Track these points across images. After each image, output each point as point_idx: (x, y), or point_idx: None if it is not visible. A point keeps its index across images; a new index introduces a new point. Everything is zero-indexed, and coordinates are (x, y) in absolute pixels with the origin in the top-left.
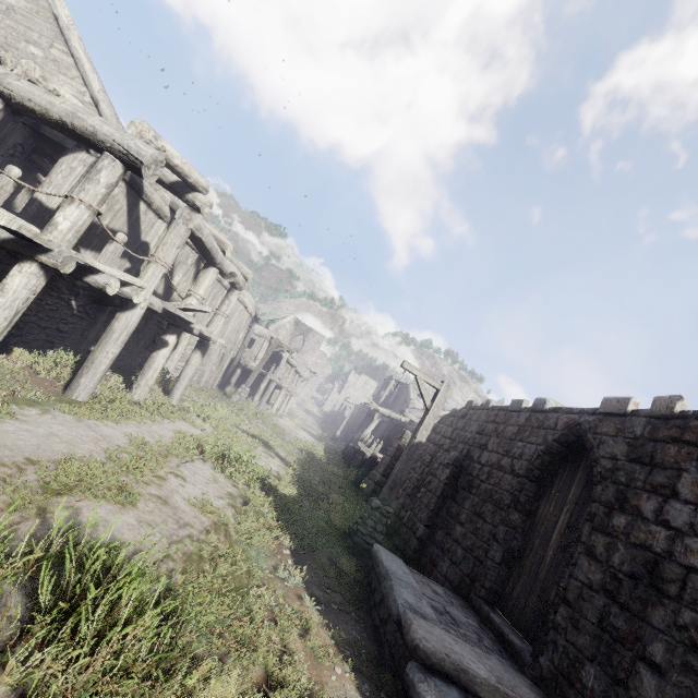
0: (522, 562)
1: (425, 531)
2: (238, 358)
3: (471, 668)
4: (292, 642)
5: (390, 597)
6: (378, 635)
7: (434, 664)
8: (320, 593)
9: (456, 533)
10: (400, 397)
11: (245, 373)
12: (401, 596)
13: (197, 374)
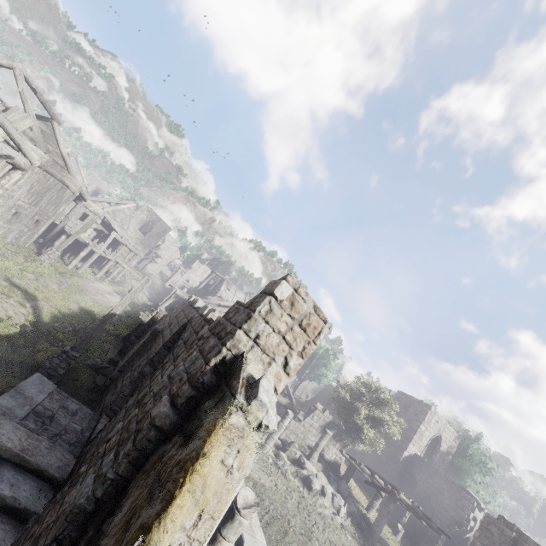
0: None
1: (117, 374)
2: (60, 226)
3: (2, 441)
4: None
5: None
6: None
7: None
8: None
9: (126, 377)
10: (217, 287)
11: (74, 240)
12: None
13: (2, 230)
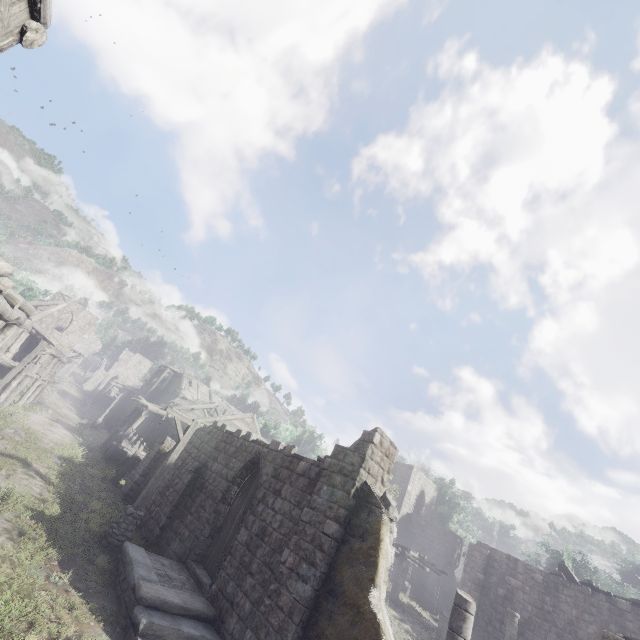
0: (220, 534)
1: (167, 521)
2: None
3: (171, 600)
4: (64, 616)
5: (131, 575)
6: (120, 600)
7: (150, 604)
8: (81, 585)
9: (187, 521)
10: (173, 385)
11: None
12: (138, 572)
13: None
